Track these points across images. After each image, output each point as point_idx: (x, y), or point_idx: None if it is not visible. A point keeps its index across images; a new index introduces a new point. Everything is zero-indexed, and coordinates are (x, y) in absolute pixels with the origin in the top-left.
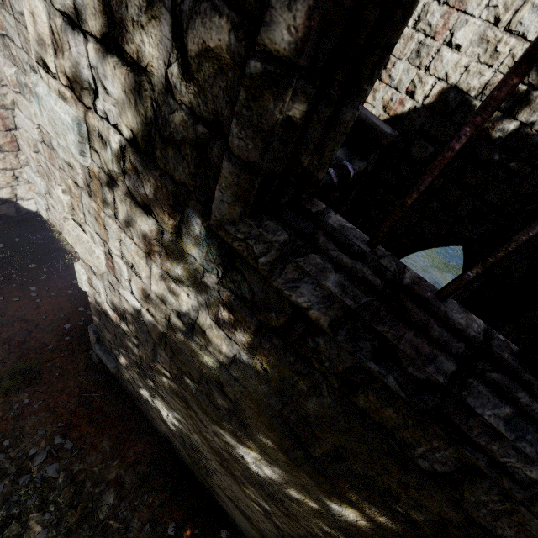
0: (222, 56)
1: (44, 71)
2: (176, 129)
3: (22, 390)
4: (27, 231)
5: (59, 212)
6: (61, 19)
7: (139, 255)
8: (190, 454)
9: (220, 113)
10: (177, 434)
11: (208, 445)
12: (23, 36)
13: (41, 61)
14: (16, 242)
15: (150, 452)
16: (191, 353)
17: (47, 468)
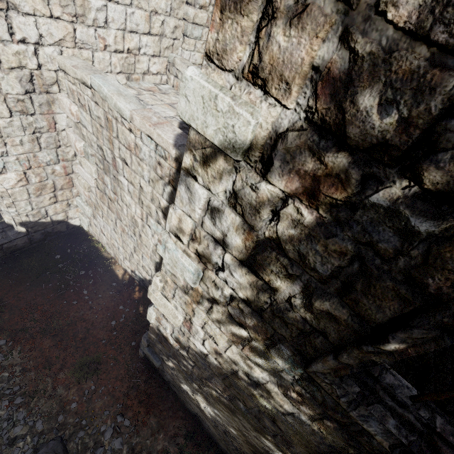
0: (339, 319)
1: (175, 237)
2: (288, 318)
3: (89, 379)
4: (74, 242)
5: (100, 229)
6: (207, 236)
7: (223, 338)
8: (220, 434)
9: (328, 333)
10: (211, 419)
11: (245, 439)
12: (96, 128)
13: (175, 234)
14: (68, 253)
15: (184, 426)
16: (251, 395)
17: (114, 442)
